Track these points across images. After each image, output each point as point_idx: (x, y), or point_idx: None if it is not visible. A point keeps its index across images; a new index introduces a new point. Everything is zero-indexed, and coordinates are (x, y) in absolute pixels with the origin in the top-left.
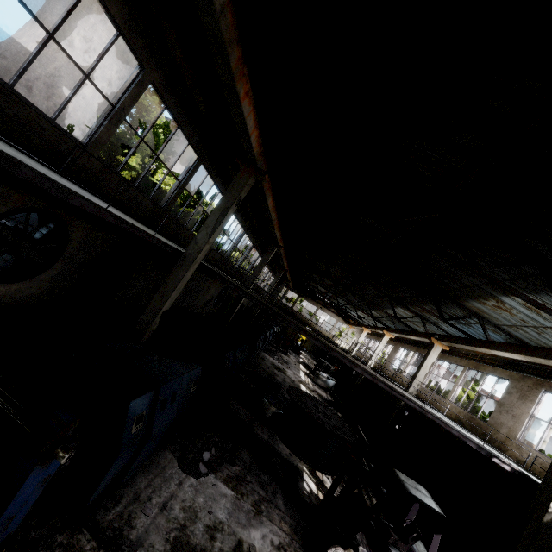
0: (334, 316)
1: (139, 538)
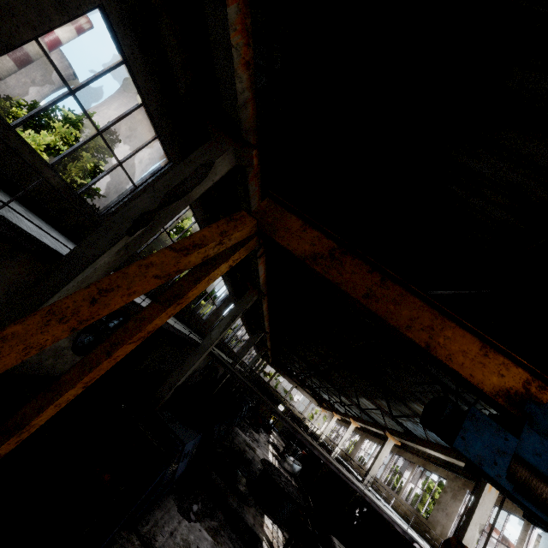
0: (308, 397)
1: (160, 547)
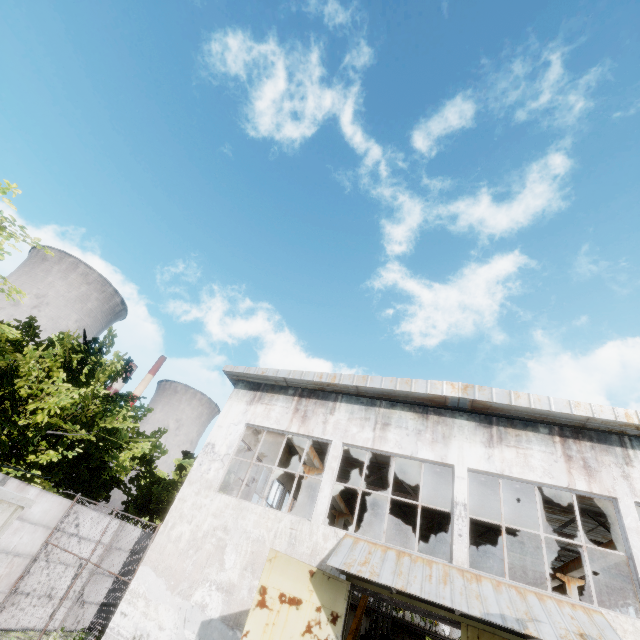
0: None
1: None
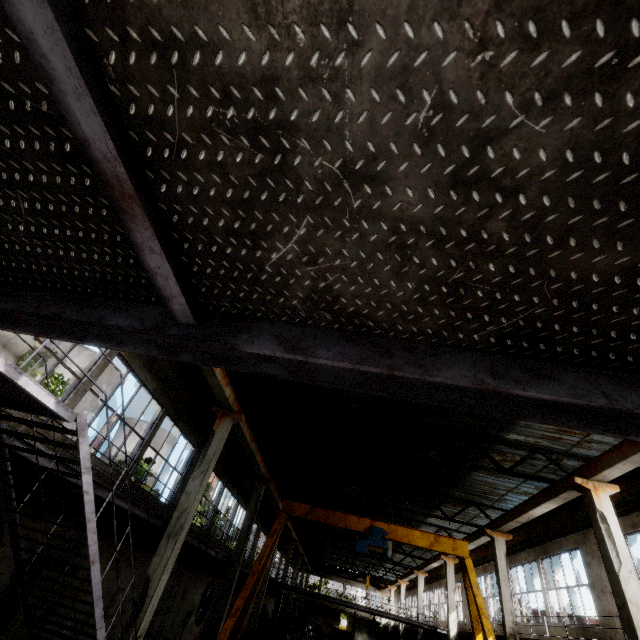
0: (364, 587)
1: None
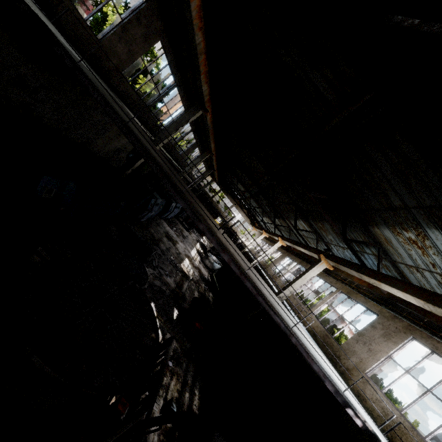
0: (244, 216)
1: None
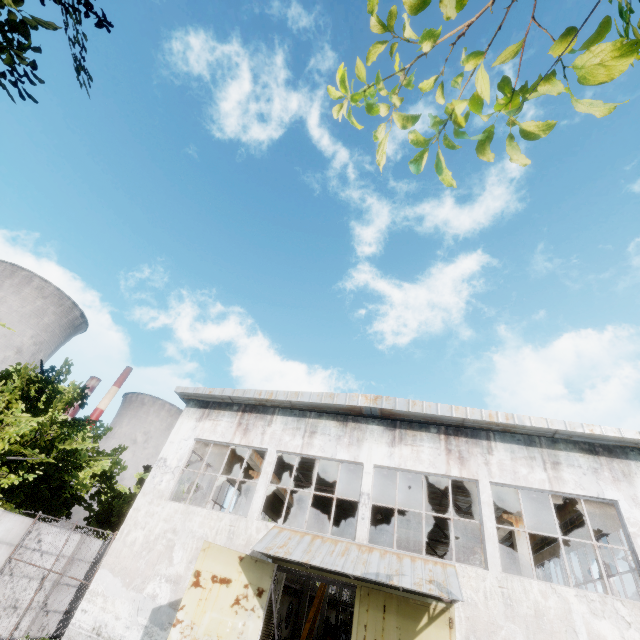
0: None
1: None
